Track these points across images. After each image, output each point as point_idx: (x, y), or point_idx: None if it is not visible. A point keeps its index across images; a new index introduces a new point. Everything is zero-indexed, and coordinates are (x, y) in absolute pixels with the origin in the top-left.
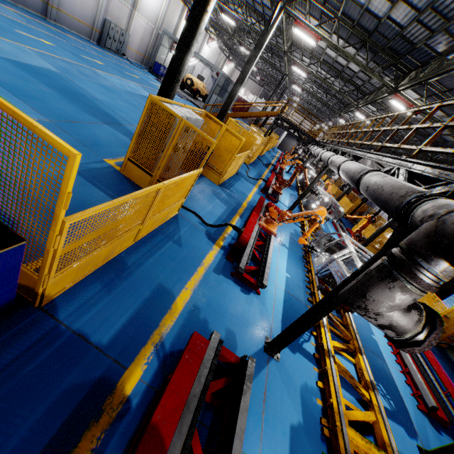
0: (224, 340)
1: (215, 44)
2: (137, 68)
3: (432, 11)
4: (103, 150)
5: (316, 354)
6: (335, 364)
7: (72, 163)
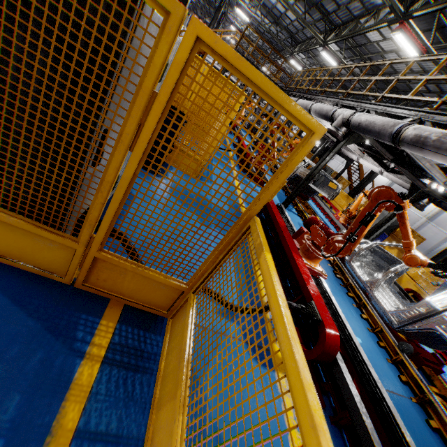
0: None
1: None
2: None
3: None
4: None
5: None
6: None
7: None
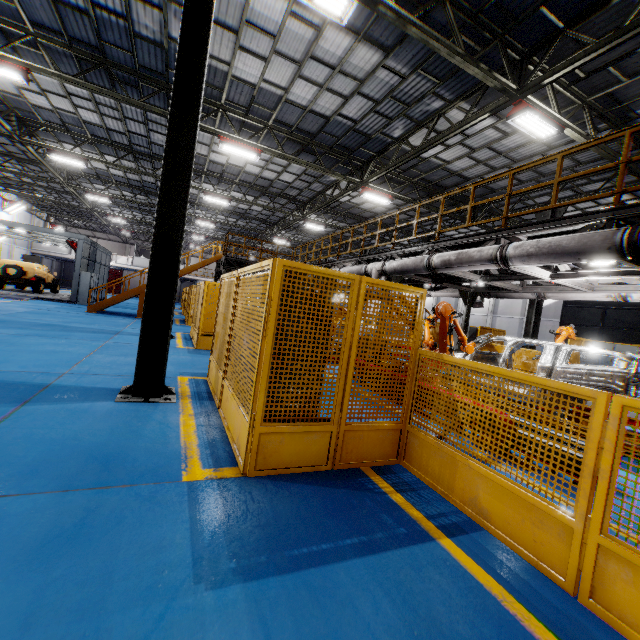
0: None
1: (20, 207)
2: None
3: (392, 99)
4: (140, 461)
5: None
6: None
7: None
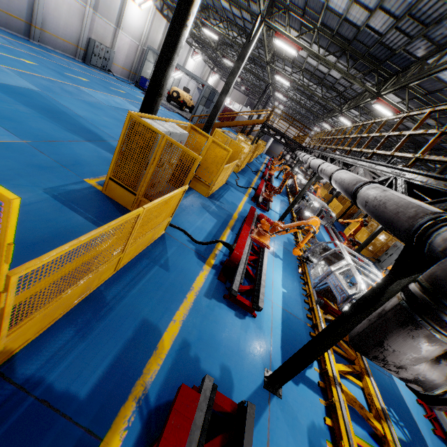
0: (219, 380)
1: (199, 57)
2: (123, 83)
3: (410, 18)
4: (84, 169)
5: (321, 382)
6: (343, 393)
7: (8, 210)
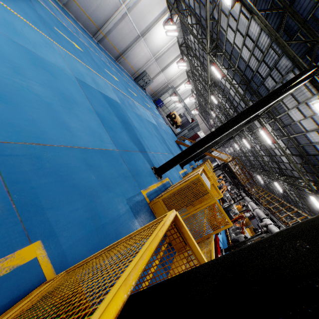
0: None
1: (193, 99)
2: (148, 98)
3: None
4: (140, 180)
5: None
6: None
7: None
